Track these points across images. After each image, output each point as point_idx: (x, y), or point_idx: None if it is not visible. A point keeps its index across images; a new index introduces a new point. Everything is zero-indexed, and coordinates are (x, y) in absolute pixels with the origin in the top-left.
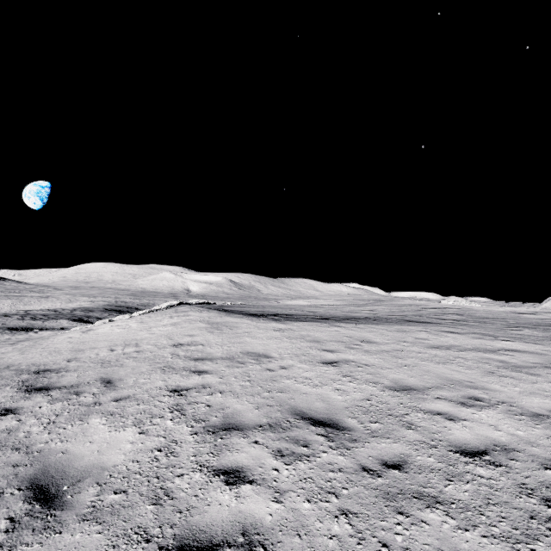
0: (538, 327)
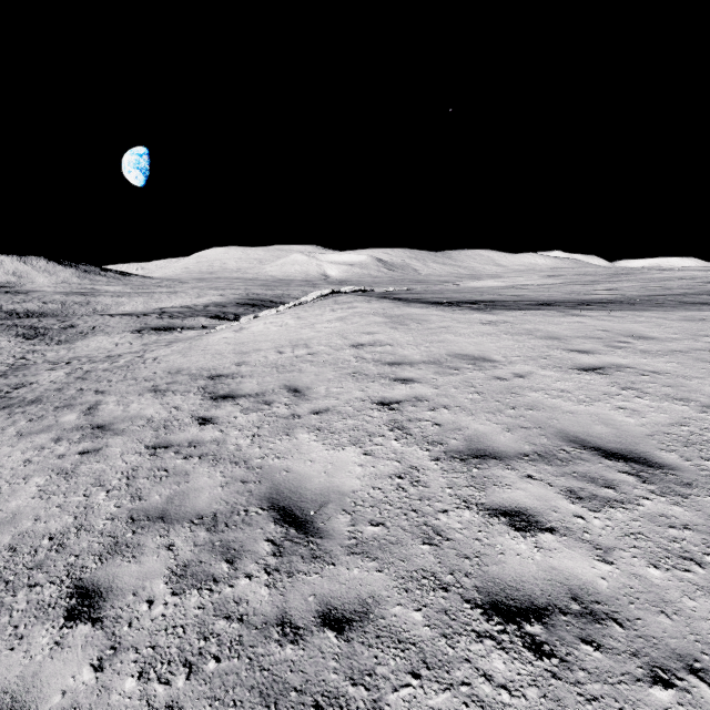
0: None
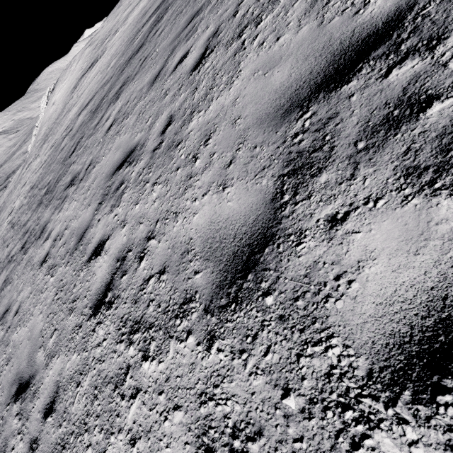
0: None
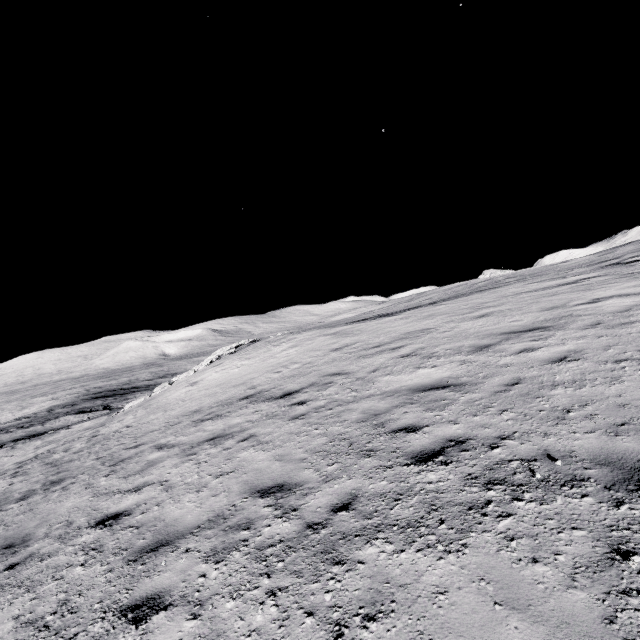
0: (582, 266)
